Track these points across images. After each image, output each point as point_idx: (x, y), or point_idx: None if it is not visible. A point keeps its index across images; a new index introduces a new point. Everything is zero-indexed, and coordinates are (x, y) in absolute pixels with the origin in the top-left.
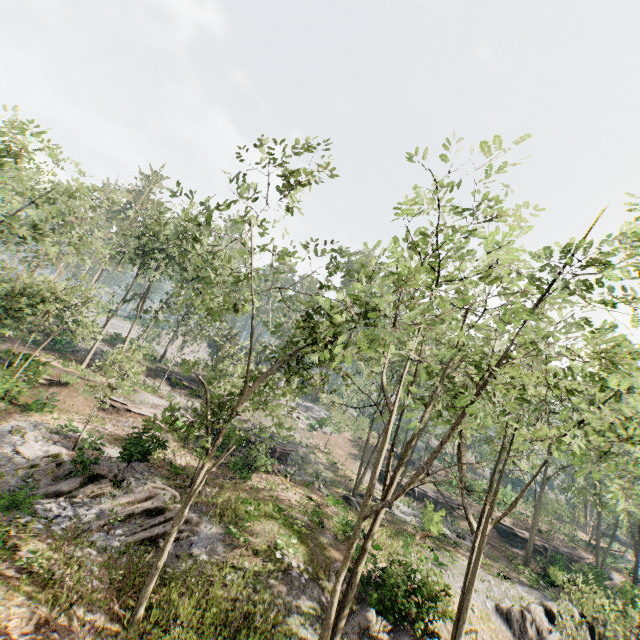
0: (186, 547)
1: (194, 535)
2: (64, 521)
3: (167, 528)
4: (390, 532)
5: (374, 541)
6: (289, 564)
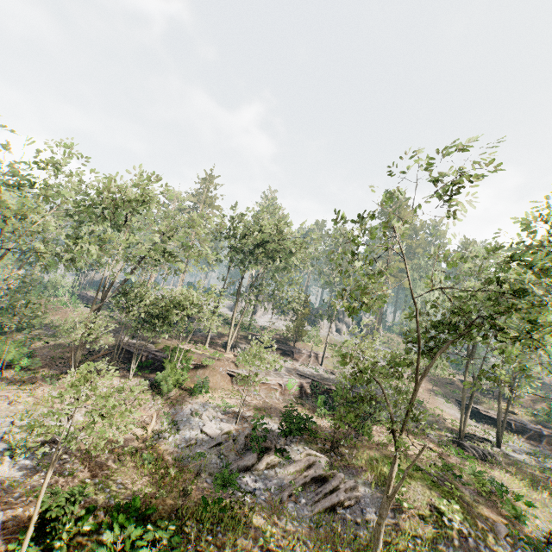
0: (359, 513)
1: (359, 500)
2: (261, 493)
3: (339, 496)
4: (527, 482)
5: (521, 496)
6: (459, 530)
